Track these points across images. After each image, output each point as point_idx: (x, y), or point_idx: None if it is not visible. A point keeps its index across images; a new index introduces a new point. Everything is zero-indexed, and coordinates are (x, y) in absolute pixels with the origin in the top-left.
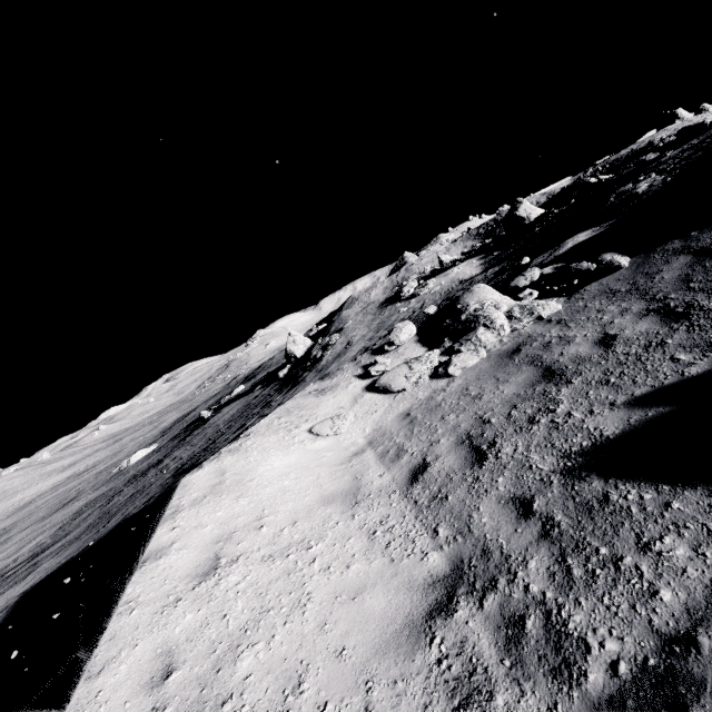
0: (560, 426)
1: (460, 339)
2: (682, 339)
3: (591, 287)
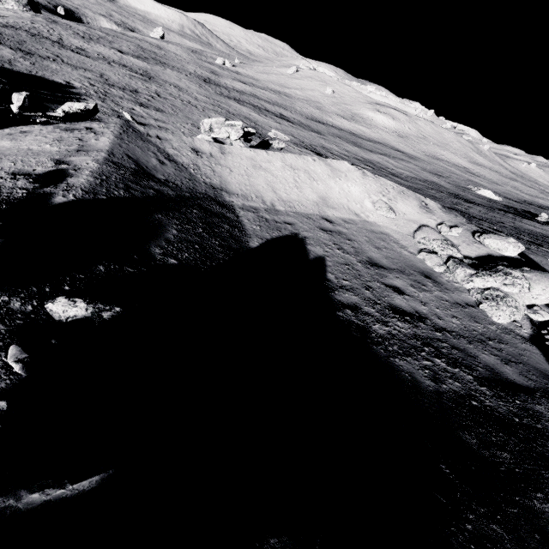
0: (324, 245)
1: (464, 262)
2: (364, 293)
3: (528, 346)
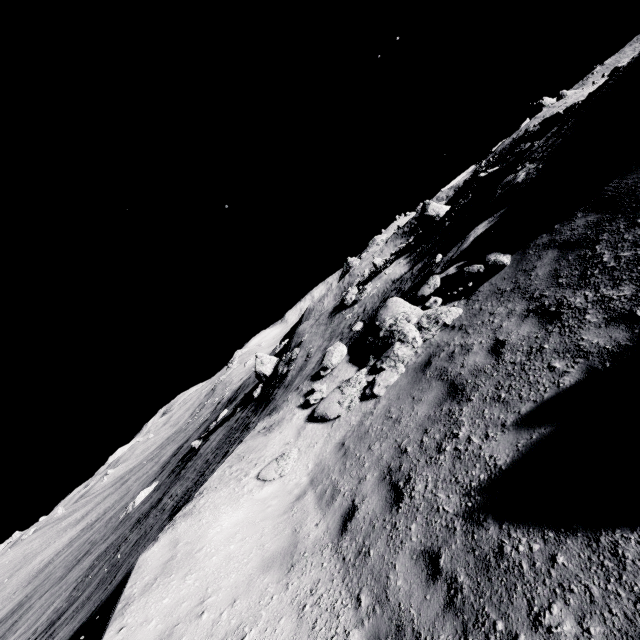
0: (461, 455)
1: (381, 357)
2: (556, 344)
3: (483, 288)
